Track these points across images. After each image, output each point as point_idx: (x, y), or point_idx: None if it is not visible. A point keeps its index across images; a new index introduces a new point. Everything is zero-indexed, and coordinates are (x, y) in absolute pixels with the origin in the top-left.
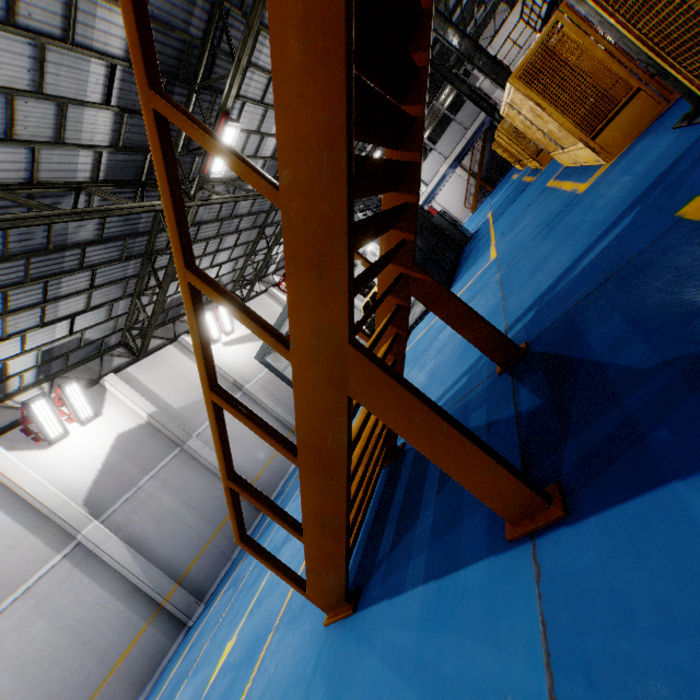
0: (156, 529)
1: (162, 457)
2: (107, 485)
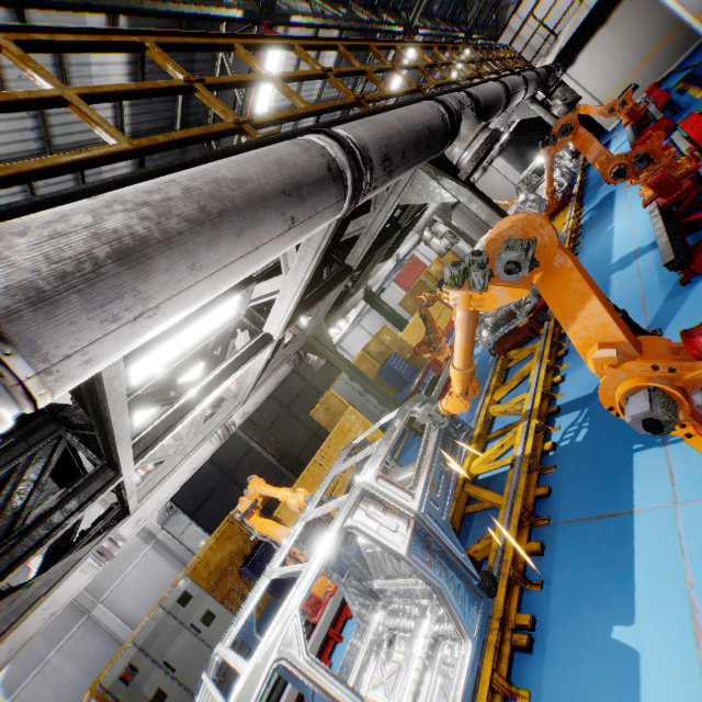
0: (56, 697)
1: (70, 627)
2: (23, 663)
